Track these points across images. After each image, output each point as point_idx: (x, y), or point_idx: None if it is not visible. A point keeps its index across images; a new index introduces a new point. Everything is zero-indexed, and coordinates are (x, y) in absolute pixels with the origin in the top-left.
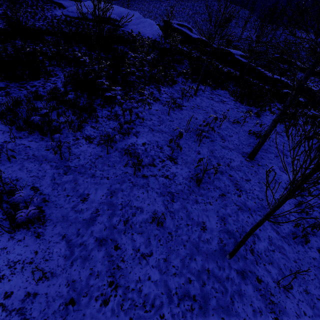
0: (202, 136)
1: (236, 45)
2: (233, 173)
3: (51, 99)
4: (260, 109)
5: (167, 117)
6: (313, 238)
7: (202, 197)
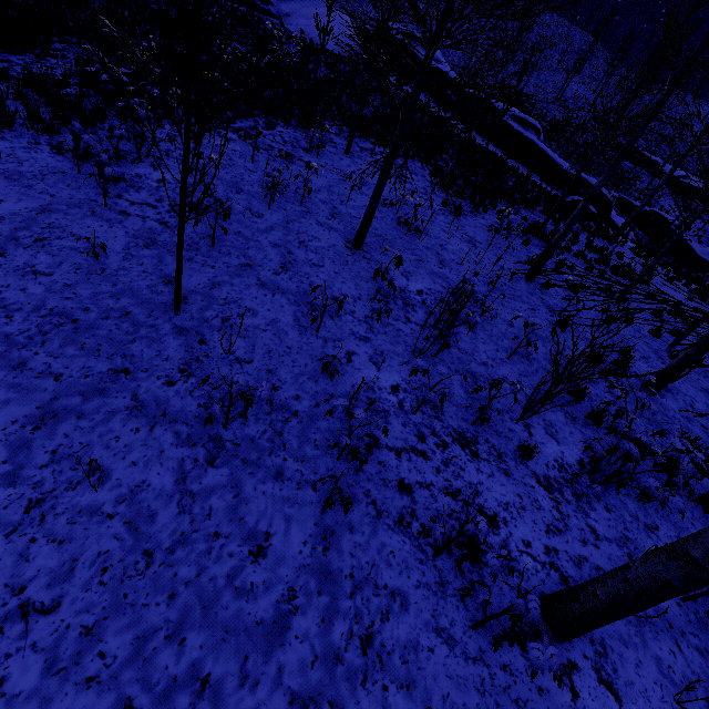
0: (276, 192)
1: (547, 108)
2: (298, 252)
3: (26, 84)
4: (475, 205)
5: (247, 164)
6: (357, 342)
7: (207, 258)
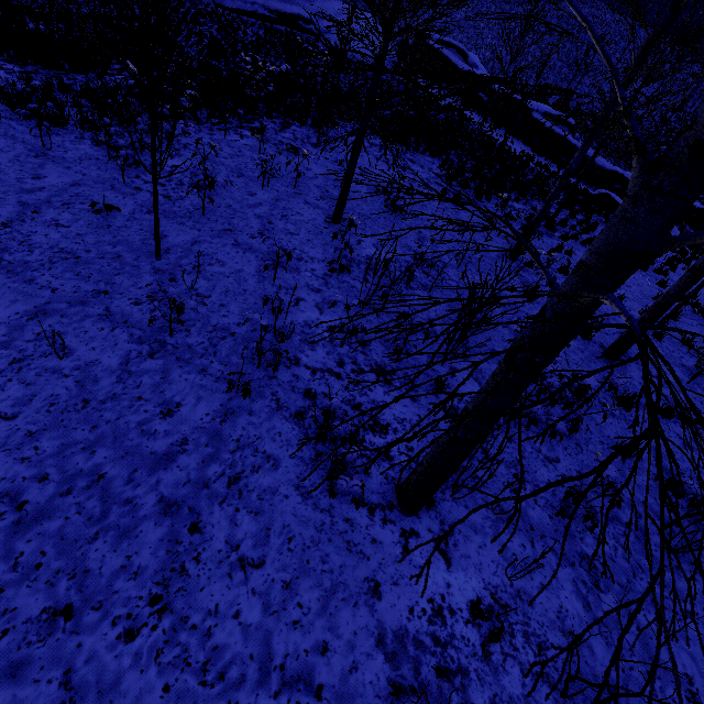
0: (269, 175)
1: (601, 108)
2: (278, 223)
3: (83, 96)
4: (477, 194)
5: (254, 155)
6: (309, 292)
7: (196, 224)
